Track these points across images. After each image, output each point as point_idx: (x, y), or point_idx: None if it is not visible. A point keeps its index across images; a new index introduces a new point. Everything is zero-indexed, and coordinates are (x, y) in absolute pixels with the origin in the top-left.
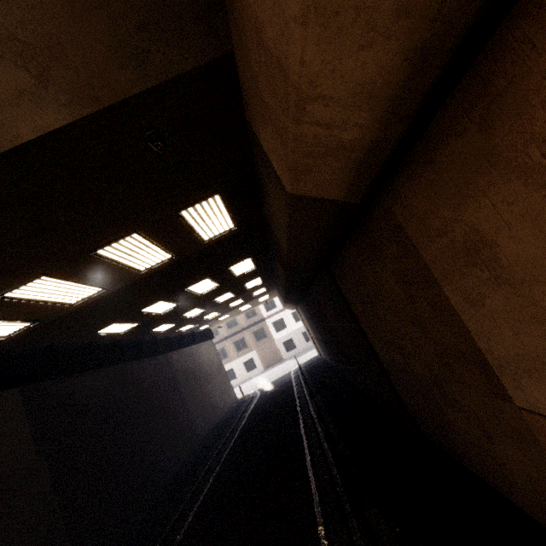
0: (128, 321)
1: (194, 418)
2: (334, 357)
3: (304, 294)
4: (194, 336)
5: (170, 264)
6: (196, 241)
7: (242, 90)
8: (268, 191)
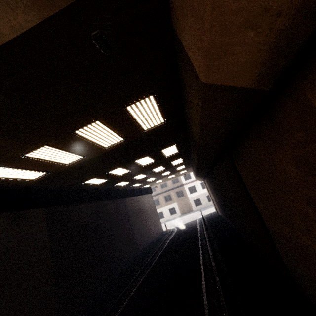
0: (101, 177)
1: (137, 238)
2: (227, 215)
3: (209, 172)
4: (140, 190)
5: (123, 145)
6: (139, 130)
7: None
8: (187, 91)
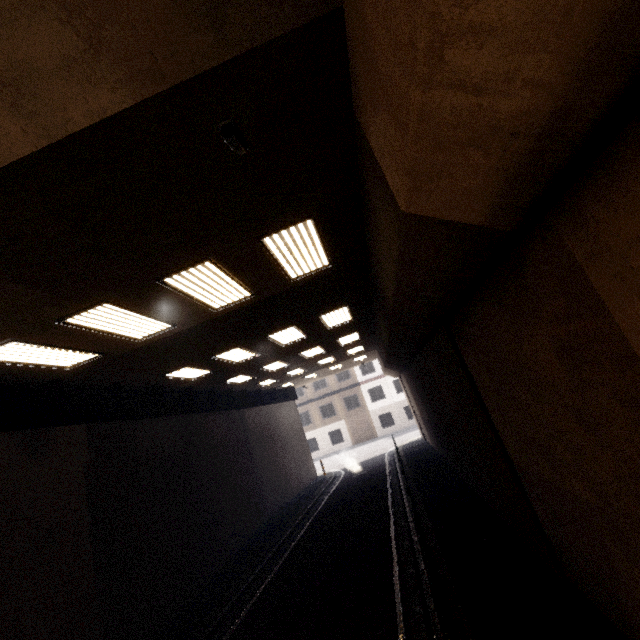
0: (200, 366)
1: (264, 490)
2: (444, 445)
3: (411, 359)
4: (274, 393)
5: (249, 305)
6: (281, 278)
7: (351, 68)
8: (375, 216)
